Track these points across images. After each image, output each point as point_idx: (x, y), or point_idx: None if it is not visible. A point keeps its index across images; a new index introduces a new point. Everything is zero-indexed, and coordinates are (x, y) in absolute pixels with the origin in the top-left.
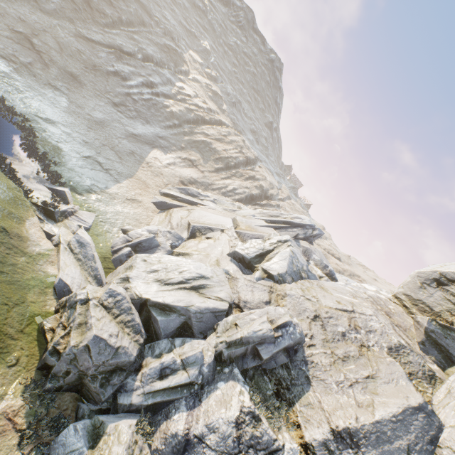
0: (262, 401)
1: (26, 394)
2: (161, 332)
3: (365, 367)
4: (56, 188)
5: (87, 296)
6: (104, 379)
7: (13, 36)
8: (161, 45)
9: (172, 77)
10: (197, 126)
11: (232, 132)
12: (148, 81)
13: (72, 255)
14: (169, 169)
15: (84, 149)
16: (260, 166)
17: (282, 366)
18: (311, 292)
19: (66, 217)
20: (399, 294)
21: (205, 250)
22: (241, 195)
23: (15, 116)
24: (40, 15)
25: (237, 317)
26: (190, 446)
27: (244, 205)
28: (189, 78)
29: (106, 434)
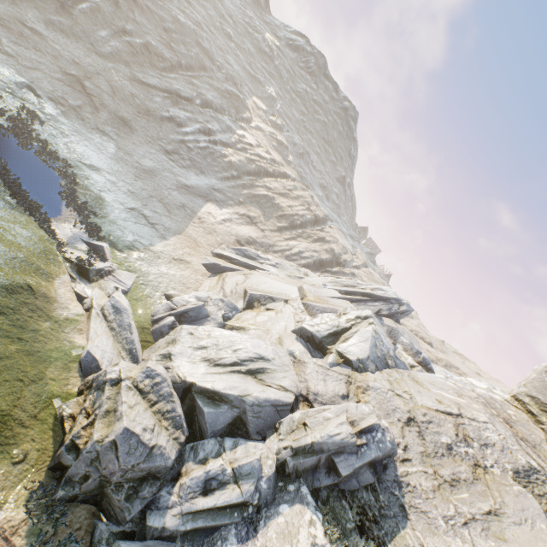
0: (341, 537)
1: (31, 504)
2: (207, 428)
3: (483, 497)
4: (94, 243)
5: (119, 374)
6: (132, 489)
7: (64, 78)
8: (222, 90)
9: (232, 124)
10: (258, 179)
11: (299, 186)
12: (205, 128)
13: (105, 323)
14: (224, 226)
15: (129, 200)
16: (331, 226)
17: (367, 487)
18: (402, 386)
19: (102, 276)
20: (520, 395)
21: (264, 324)
22: (308, 260)
23: (57, 161)
24: (95, 58)
25: (305, 414)
26: None
27: (311, 271)
28: (251, 126)
29: None
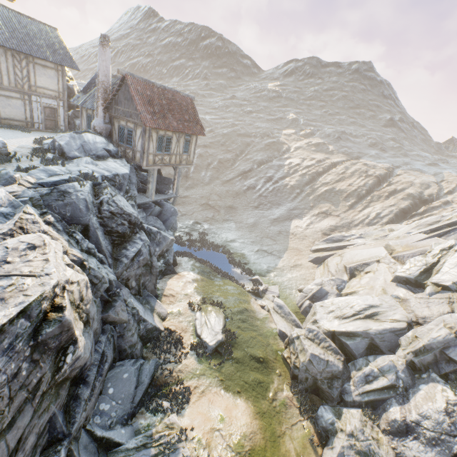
0: None
1: (292, 390)
2: (354, 353)
3: None
4: (253, 278)
5: (297, 334)
6: (328, 383)
7: (202, 208)
8: (263, 147)
9: (279, 162)
10: (315, 183)
11: (349, 164)
12: (267, 178)
13: (278, 315)
14: (309, 229)
15: (253, 247)
16: (398, 173)
17: None
18: None
19: (264, 293)
20: None
21: (367, 284)
22: (388, 216)
23: (220, 248)
24: (206, 188)
25: (415, 331)
26: (410, 428)
27: (397, 223)
28: (291, 151)
29: (343, 413)
